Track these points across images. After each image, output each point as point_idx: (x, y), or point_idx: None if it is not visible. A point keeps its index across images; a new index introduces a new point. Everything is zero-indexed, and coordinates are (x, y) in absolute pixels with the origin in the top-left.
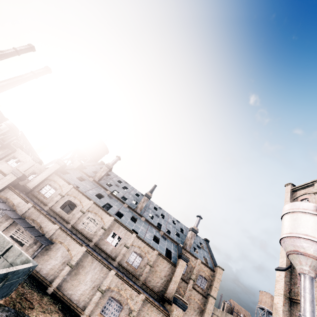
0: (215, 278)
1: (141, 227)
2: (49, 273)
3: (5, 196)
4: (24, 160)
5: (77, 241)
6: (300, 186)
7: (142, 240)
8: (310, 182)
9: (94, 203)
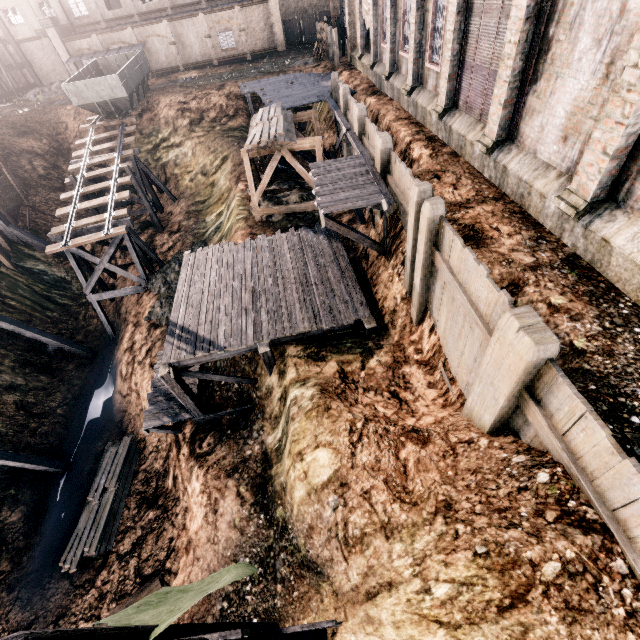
0: None
1: None
2: (169, 62)
3: (76, 51)
4: (12, 3)
5: (154, 23)
6: None
7: None
8: None
9: None
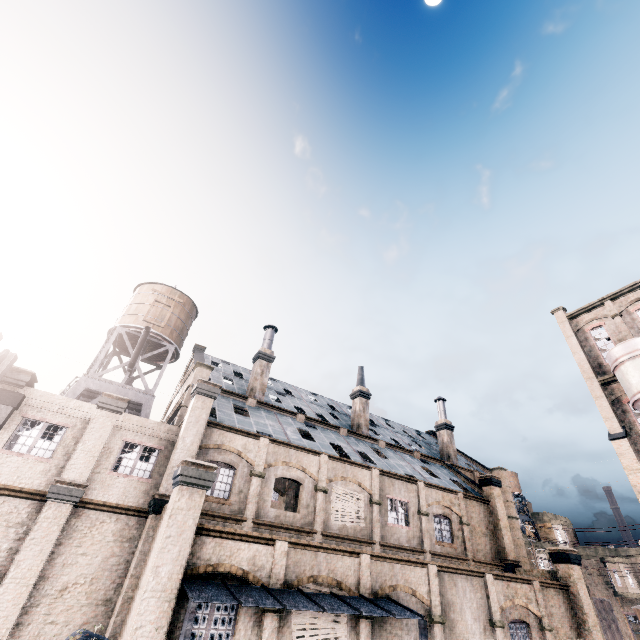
0: (503, 488)
1: (399, 462)
2: None
3: (205, 565)
4: (71, 419)
5: (414, 562)
6: (581, 310)
7: (434, 487)
8: (597, 301)
9: (329, 458)
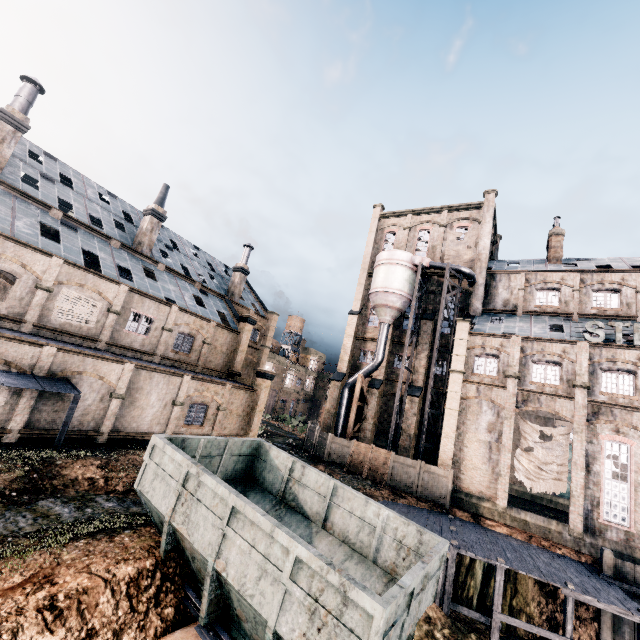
0: (270, 327)
1: (169, 286)
2: (84, 421)
3: None
4: None
5: (110, 360)
6: (392, 213)
7: (189, 313)
8: (404, 211)
9: (66, 263)
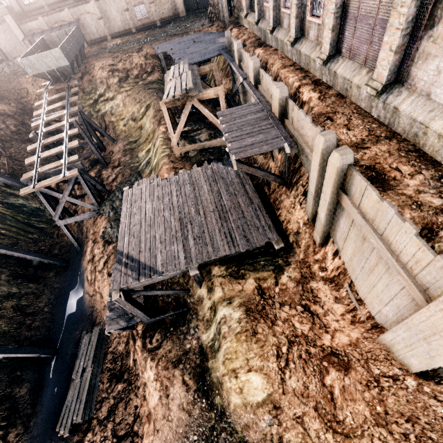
0: None
1: None
2: (99, 33)
3: (28, 31)
4: None
5: (84, 3)
6: None
7: None
8: None
9: None
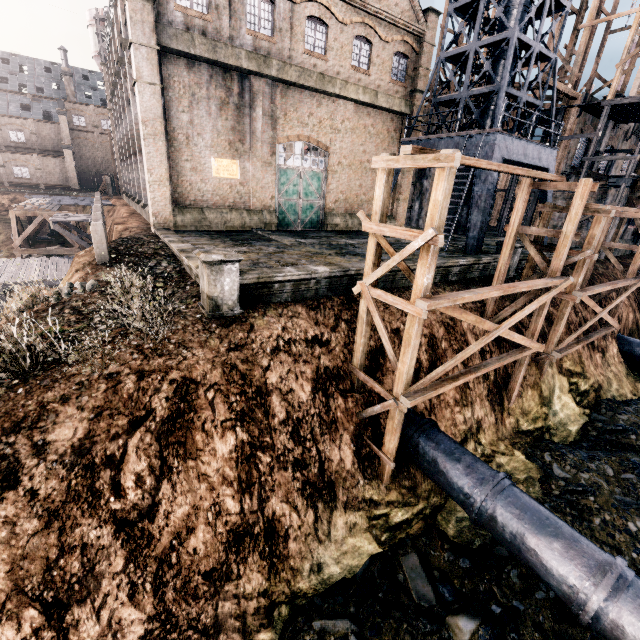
0: None
1: None
2: None
3: None
4: None
5: None
6: None
7: (7, 116)
8: None
9: None
